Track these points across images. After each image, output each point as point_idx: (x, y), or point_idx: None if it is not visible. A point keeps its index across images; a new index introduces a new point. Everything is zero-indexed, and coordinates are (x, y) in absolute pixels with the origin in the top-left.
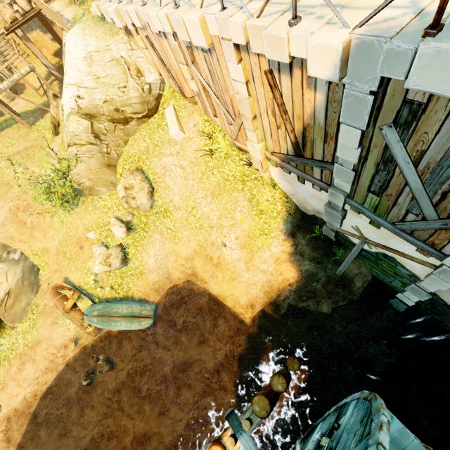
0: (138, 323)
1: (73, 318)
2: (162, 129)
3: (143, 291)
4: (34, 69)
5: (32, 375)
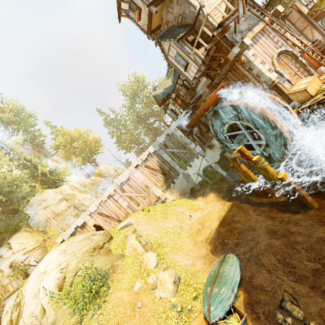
0: (230, 258)
1: None
2: (123, 230)
3: (209, 273)
4: None
5: None
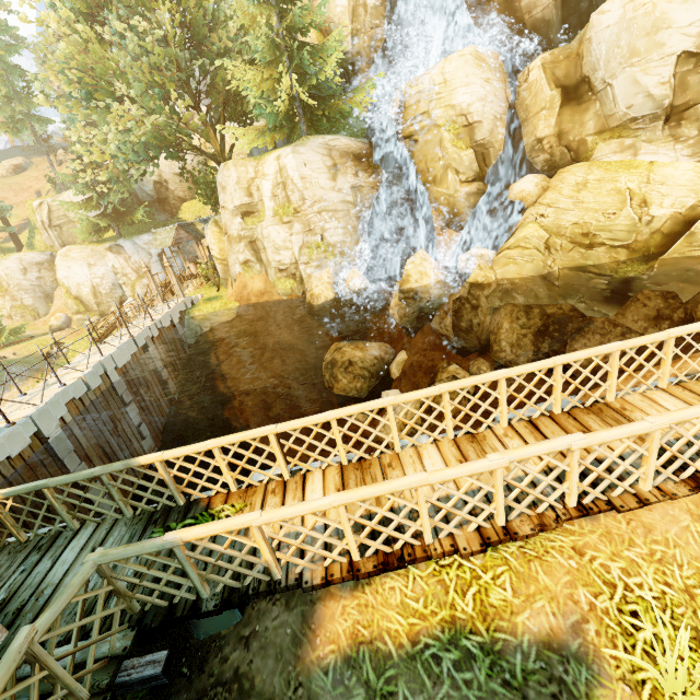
0: None
1: None
2: None
3: None
4: None
5: None
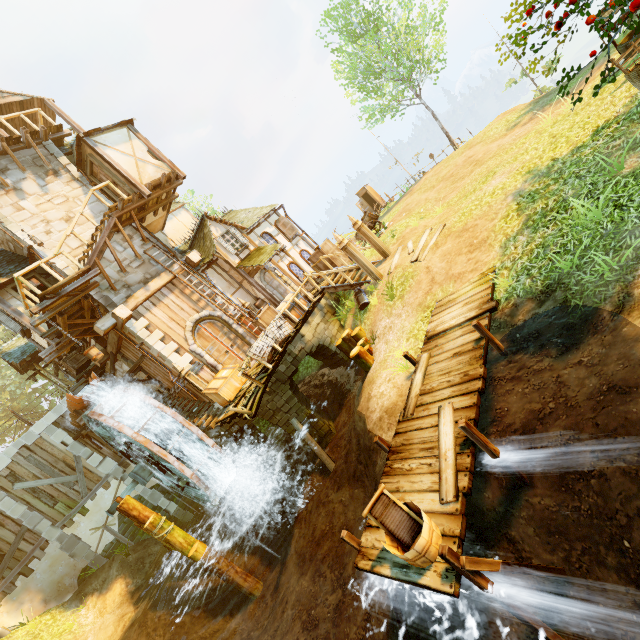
0: None
1: None
2: None
3: None
4: None
5: None
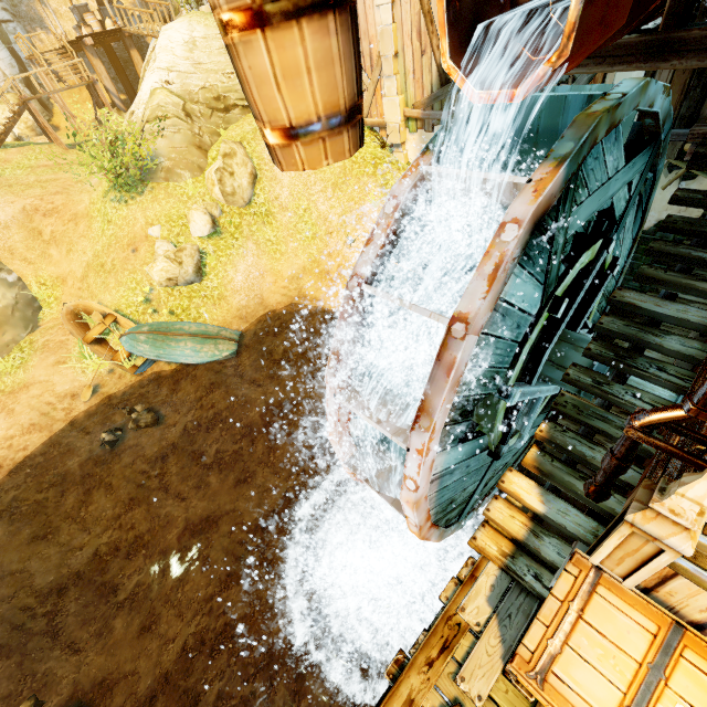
0: (214, 346)
1: (98, 352)
2: None
3: (220, 320)
4: (96, 81)
5: (2, 432)
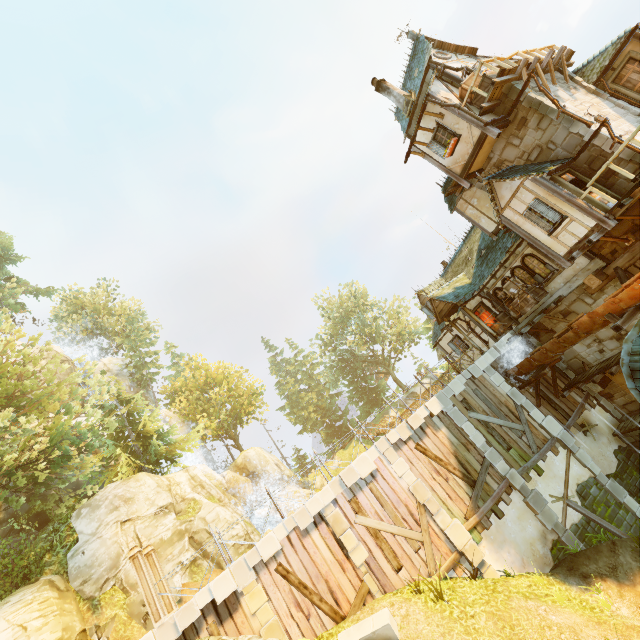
0: None
1: None
2: None
3: None
4: None
5: None
